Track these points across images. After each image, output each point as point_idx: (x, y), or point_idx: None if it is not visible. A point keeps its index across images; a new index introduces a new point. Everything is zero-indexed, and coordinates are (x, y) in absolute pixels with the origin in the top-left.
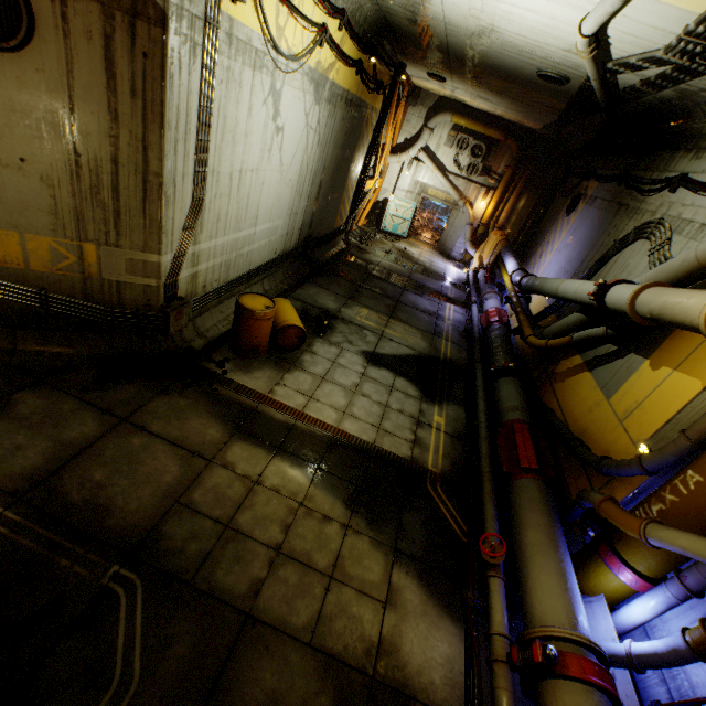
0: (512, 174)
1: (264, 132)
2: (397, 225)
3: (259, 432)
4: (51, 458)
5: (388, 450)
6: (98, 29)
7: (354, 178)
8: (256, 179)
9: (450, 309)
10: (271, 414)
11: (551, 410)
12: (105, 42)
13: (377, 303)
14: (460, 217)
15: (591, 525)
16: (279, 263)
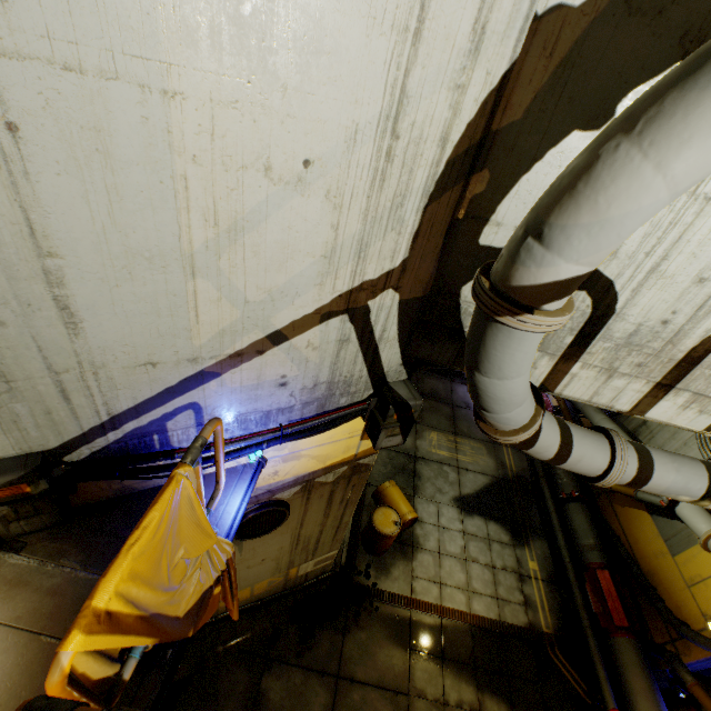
0: None
1: None
2: None
3: (424, 646)
4: None
5: (512, 623)
6: (327, 491)
7: None
8: None
9: None
10: (423, 619)
11: (618, 539)
12: (330, 493)
13: (439, 418)
14: None
15: (681, 689)
16: None
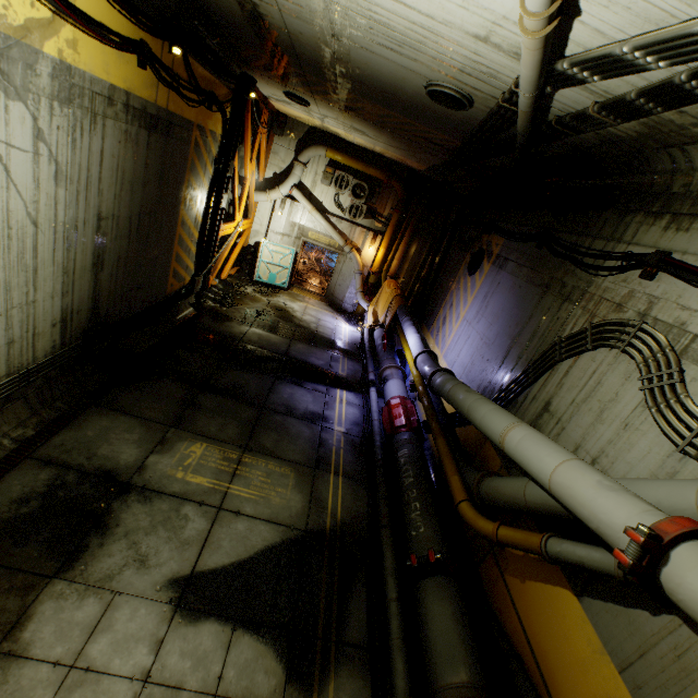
0: (400, 218)
1: None
2: (275, 274)
3: None
4: None
5: None
6: None
7: (192, 224)
8: None
9: (342, 400)
10: None
11: (519, 664)
12: None
13: (226, 422)
14: (348, 264)
15: None
16: (3, 395)
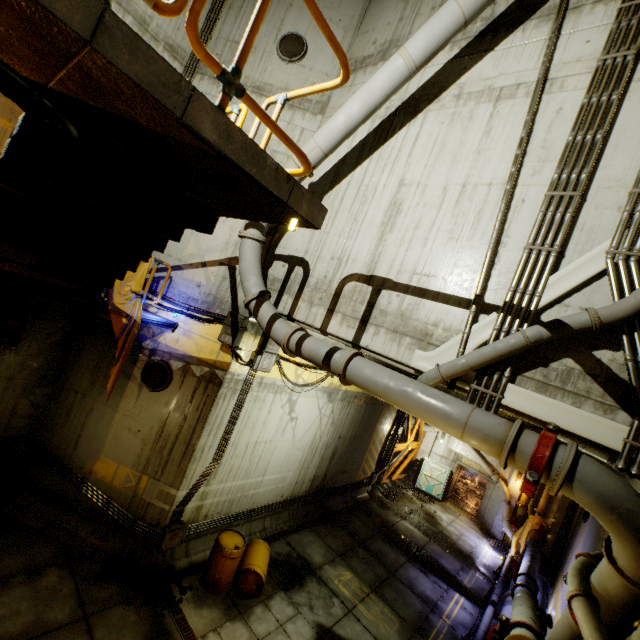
0: None
1: (280, 421)
2: (431, 485)
3: None
4: (25, 630)
5: None
6: (194, 385)
7: (378, 442)
8: (269, 446)
9: (457, 602)
10: None
11: None
12: (194, 390)
13: (367, 569)
14: (496, 491)
15: None
16: (285, 504)
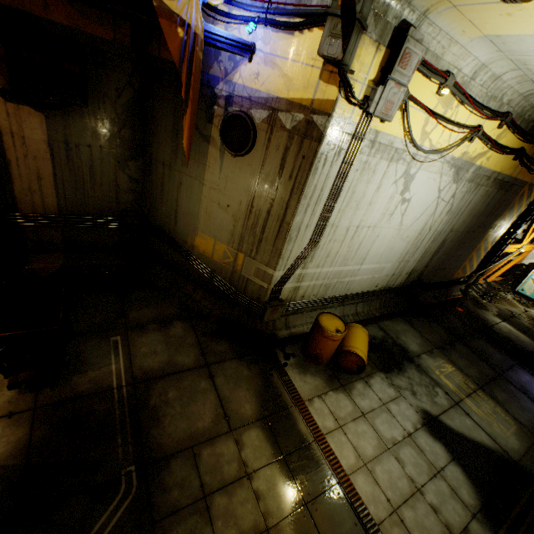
0: None
1: (388, 202)
2: None
3: (278, 431)
4: (161, 367)
5: None
6: (283, 144)
7: (490, 240)
8: (371, 232)
9: None
10: (297, 420)
11: None
12: (284, 151)
13: (470, 365)
14: None
15: None
16: (378, 294)
